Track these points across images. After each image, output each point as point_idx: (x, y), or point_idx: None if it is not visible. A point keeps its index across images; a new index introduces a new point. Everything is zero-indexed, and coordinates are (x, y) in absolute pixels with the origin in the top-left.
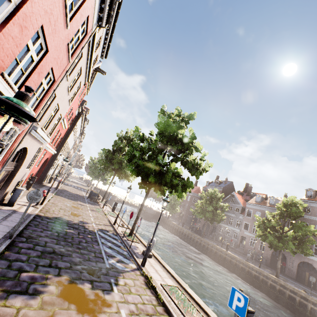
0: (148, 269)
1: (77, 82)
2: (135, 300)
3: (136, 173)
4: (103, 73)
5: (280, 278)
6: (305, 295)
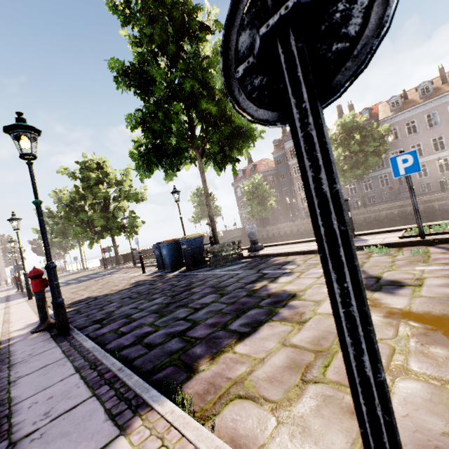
0: None
1: None
2: None
3: None
4: None
5: None
6: None
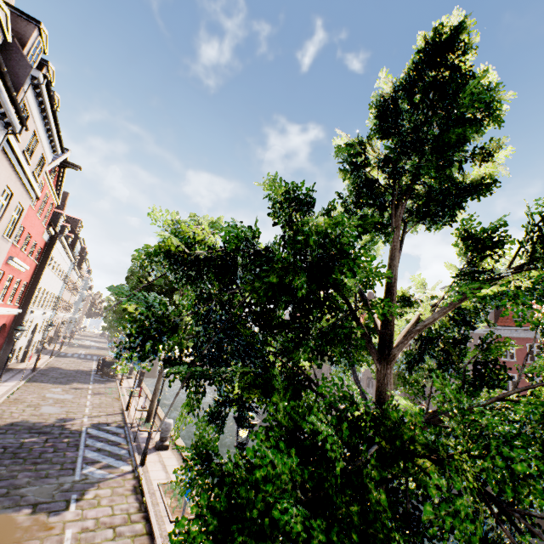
0: (149, 468)
1: (10, 207)
2: (101, 514)
3: None
4: (75, 168)
5: None
6: None
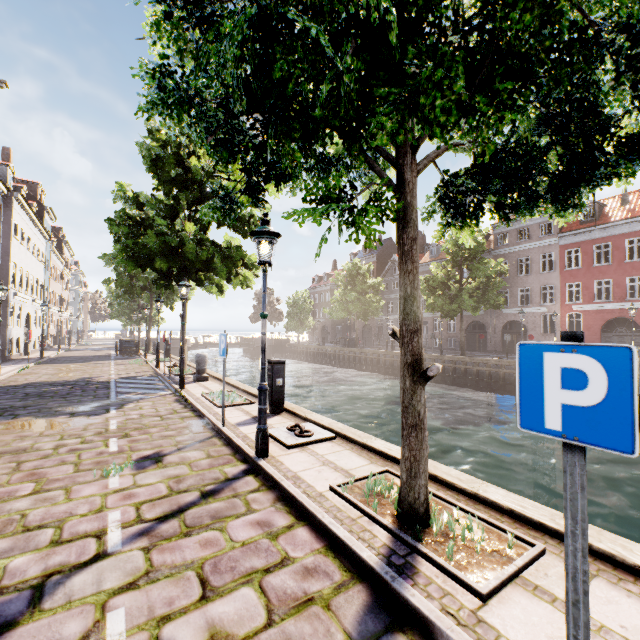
0: (190, 389)
1: None
2: (144, 412)
3: (137, 265)
4: None
5: (468, 356)
6: (496, 362)
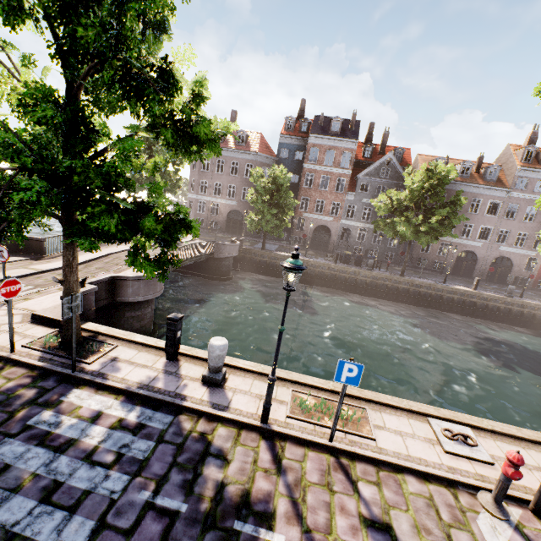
0: None
1: None
2: None
3: None
4: None
5: None
6: None
